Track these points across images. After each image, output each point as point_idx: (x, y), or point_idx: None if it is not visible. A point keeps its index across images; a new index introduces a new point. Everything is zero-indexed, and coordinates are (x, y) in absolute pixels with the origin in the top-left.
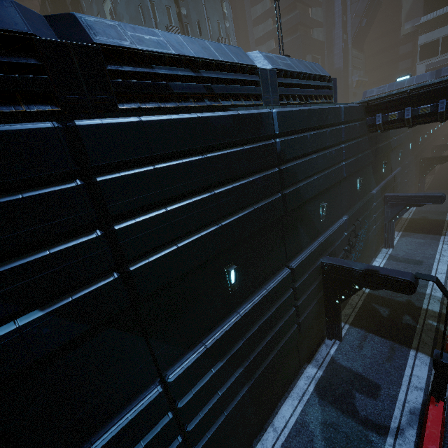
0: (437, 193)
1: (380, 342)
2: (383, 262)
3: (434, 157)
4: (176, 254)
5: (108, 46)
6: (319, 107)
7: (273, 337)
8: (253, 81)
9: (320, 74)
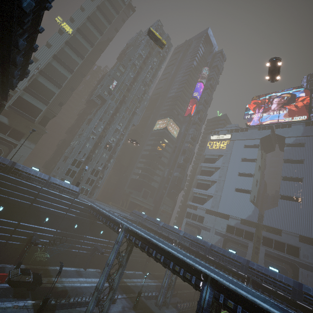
0: (103, 249)
1: None
2: (73, 269)
3: None
4: None
5: (16, 168)
6: (62, 194)
7: None
8: (44, 181)
9: (73, 189)
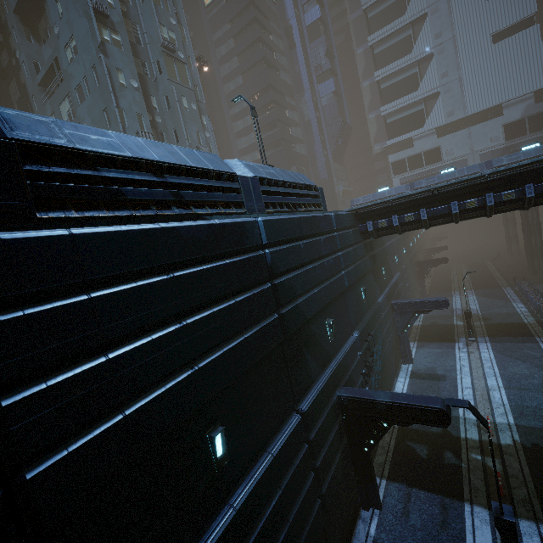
0: (440, 297)
1: (427, 500)
2: (406, 381)
3: (427, 261)
4: (121, 429)
5: (31, 143)
6: (309, 215)
7: (288, 533)
8: (232, 188)
9: (306, 183)
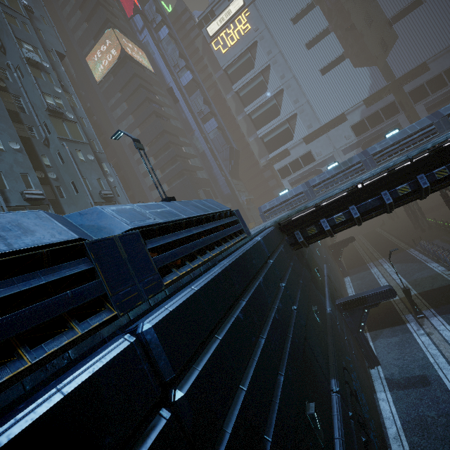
0: (383, 287)
1: None
2: (388, 397)
3: (337, 243)
4: None
5: None
6: (236, 256)
7: None
8: (72, 274)
9: (219, 210)
